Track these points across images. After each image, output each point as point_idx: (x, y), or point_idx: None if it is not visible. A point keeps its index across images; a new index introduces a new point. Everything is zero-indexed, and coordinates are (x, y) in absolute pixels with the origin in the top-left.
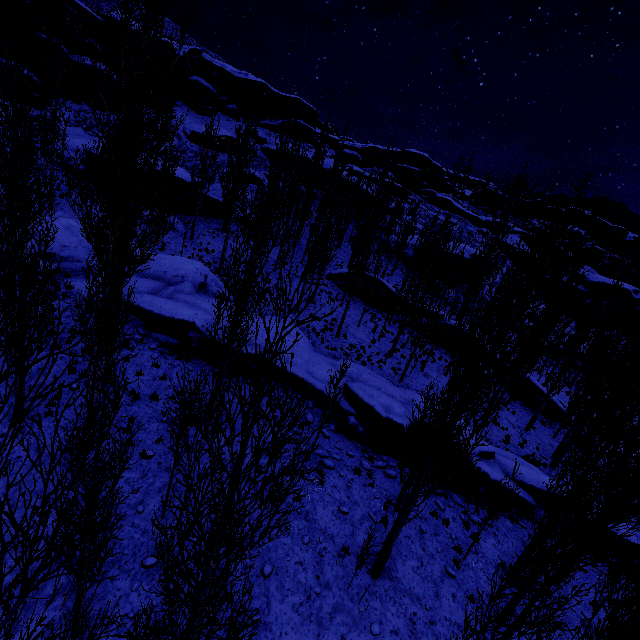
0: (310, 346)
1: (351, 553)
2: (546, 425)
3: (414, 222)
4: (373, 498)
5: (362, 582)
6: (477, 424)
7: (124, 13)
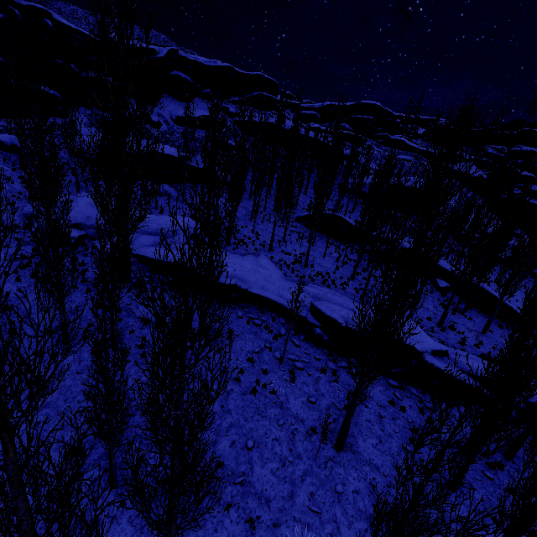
0: (282, 276)
1: (318, 432)
2: (503, 328)
3: (368, 163)
4: (337, 391)
5: (328, 454)
6: (434, 330)
7: (101, 29)
